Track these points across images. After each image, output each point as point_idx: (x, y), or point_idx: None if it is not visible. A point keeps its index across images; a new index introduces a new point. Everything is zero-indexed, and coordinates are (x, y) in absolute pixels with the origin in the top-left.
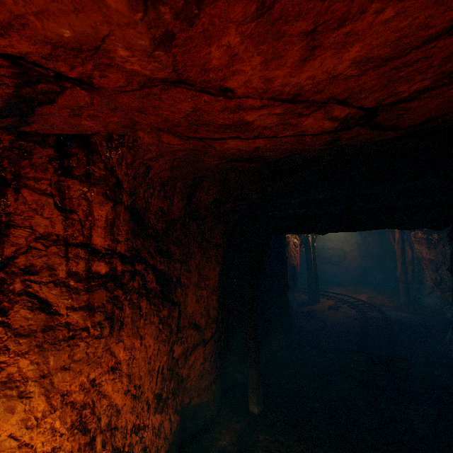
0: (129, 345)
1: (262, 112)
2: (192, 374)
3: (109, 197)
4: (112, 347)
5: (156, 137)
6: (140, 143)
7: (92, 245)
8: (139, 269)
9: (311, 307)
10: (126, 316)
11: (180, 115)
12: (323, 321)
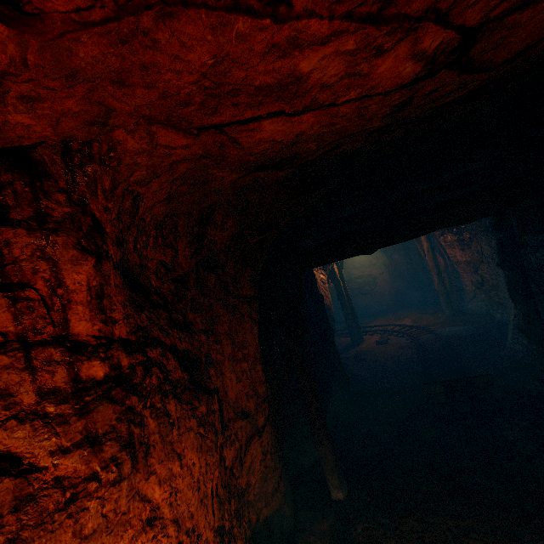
0: (164, 474)
1: (327, 51)
2: (252, 480)
3: (86, 249)
4: (140, 489)
5: (146, 138)
6: (121, 152)
7: (72, 337)
8: (154, 356)
9: (356, 349)
10: (151, 432)
11: (191, 77)
12: (377, 361)
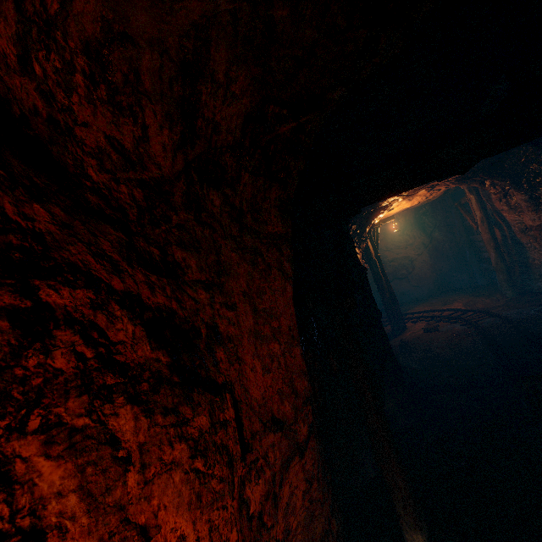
0: None
1: None
2: (292, 523)
3: None
4: None
5: None
6: None
7: None
8: (65, 304)
9: (399, 338)
10: (46, 495)
11: None
12: (429, 350)
